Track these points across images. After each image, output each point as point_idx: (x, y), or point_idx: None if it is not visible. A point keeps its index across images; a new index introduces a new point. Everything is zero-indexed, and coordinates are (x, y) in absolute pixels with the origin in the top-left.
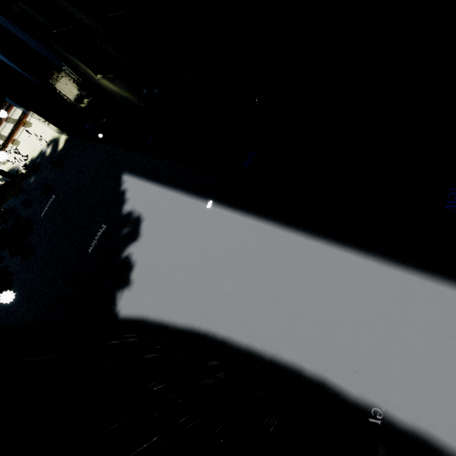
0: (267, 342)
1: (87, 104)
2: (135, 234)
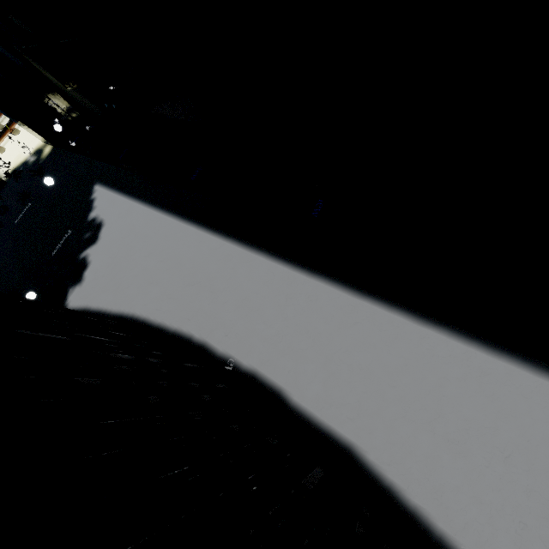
0: (174, 320)
1: (66, 114)
2: (94, 237)
